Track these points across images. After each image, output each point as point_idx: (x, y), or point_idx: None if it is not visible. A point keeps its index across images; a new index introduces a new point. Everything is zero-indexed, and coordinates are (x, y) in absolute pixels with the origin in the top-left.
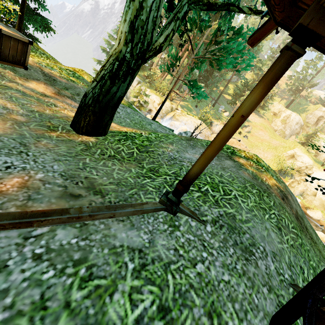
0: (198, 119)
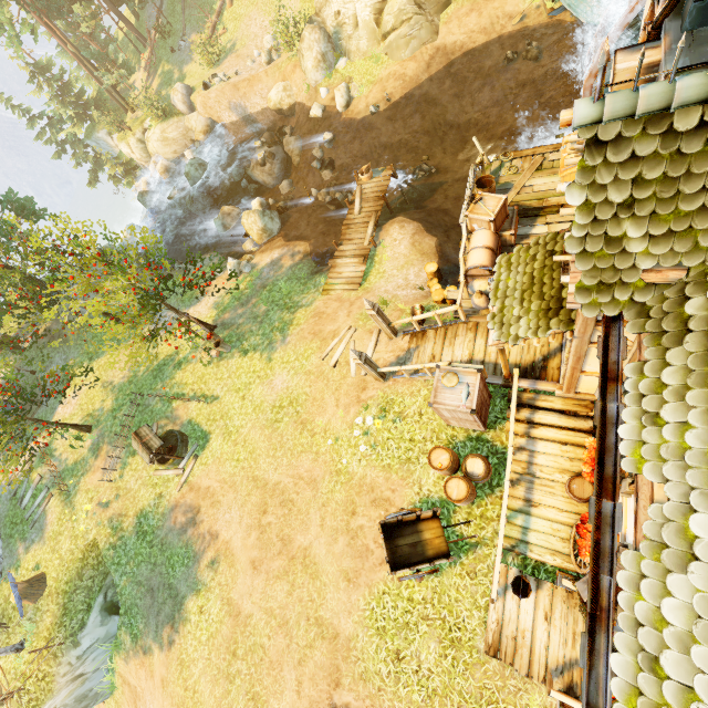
0: (162, 116)
